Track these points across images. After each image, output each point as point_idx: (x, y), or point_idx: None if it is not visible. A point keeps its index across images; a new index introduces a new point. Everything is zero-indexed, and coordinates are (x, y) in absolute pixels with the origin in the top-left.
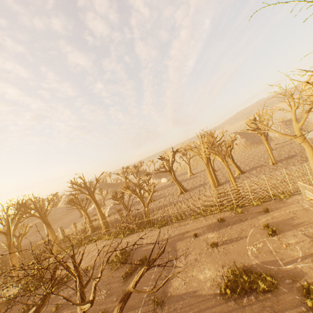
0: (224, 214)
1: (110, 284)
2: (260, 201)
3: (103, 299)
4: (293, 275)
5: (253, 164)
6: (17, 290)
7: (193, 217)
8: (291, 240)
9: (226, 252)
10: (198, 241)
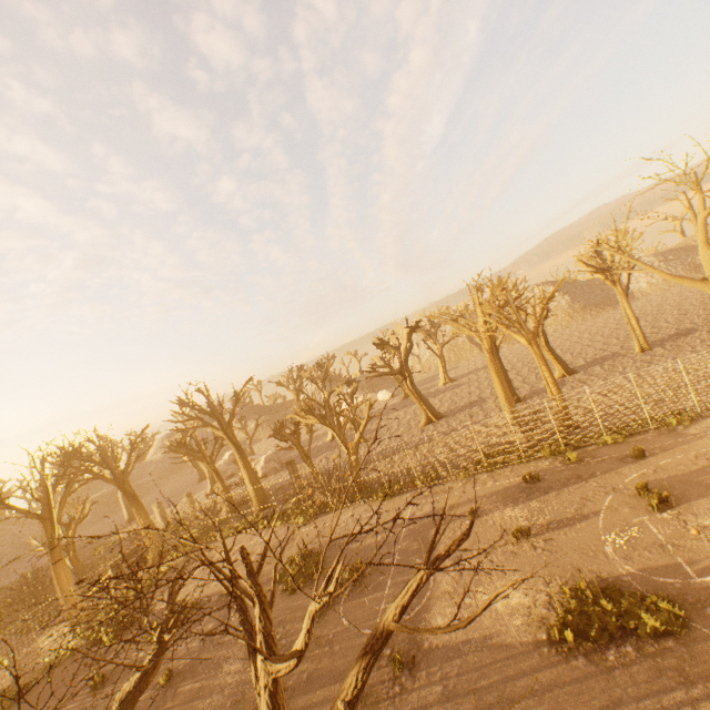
0: (537, 466)
1: (284, 624)
2: (622, 434)
3: None
4: None
5: (592, 353)
6: (75, 641)
7: (463, 474)
8: (708, 519)
9: (551, 548)
10: (481, 526)
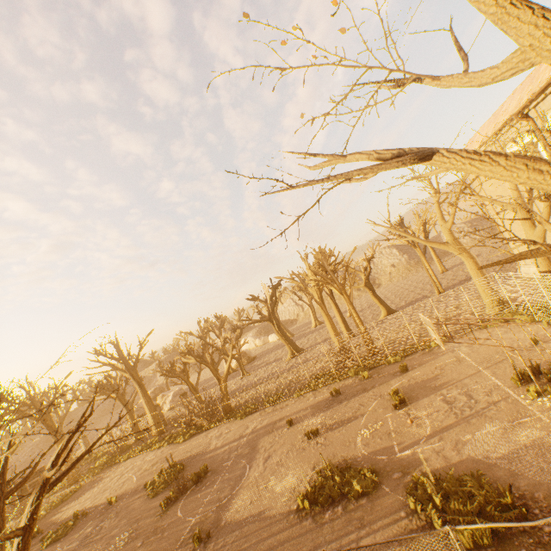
0: (344, 384)
1: (139, 521)
2: (401, 355)
3: (122, 547)
4: (406, 465)
5: (412, 296)
6: None
7: (297, 393)
8: (423, 411)
9: (326, 443)
10: (292, 431)
